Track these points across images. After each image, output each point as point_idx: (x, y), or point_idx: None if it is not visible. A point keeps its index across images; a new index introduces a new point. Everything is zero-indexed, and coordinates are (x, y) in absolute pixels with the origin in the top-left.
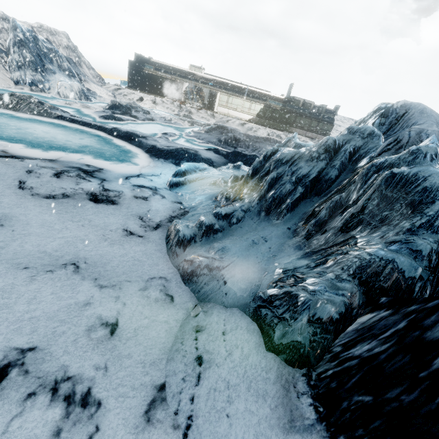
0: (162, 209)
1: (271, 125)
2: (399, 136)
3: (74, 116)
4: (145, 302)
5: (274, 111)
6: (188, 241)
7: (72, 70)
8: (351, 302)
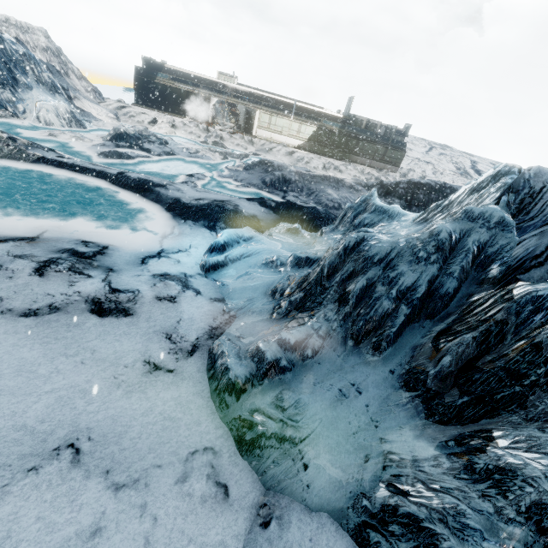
0: (197, 316)
1: (326, 152)
2: None
3: (62, 157)
4: (186, 508)
5: (331, 134)
6: (243, 386)
7: (55, 83)
8: None
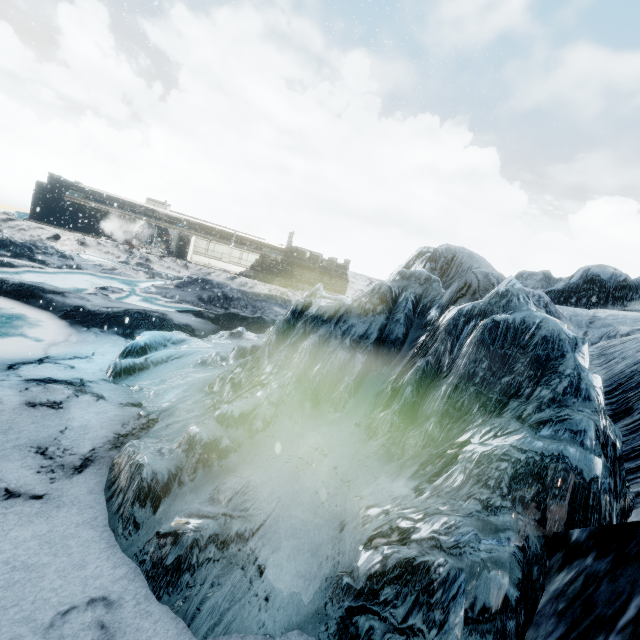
0: (96, 423)
1: (272, 280)
2: (467, 279)
3: None
4: None
5: (274, 263)
6: (165, 486)
7: None
8: (524, 552)
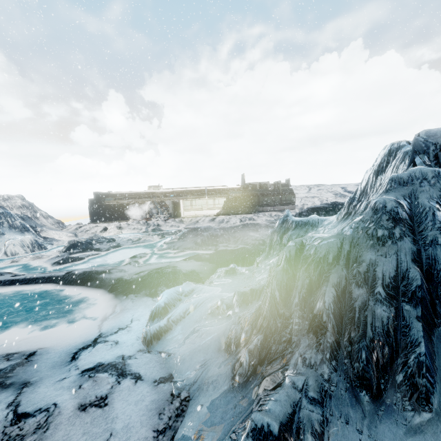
0: (136, 418)
1: (239, 211)
2: None
3: (15, 276)
4: None
5: (237, 199)
6: None
7: (25, 225)
8: None
